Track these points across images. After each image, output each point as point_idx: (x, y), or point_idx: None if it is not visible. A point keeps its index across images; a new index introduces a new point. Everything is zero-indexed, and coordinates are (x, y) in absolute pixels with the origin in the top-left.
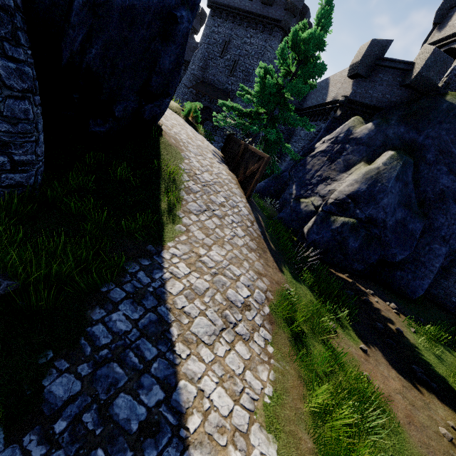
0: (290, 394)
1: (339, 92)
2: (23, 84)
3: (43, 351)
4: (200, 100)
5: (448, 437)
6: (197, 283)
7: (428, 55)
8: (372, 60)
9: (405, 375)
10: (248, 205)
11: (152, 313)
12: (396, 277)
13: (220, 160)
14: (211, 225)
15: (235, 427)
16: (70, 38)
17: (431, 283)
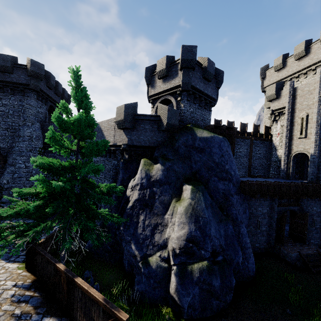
0: None
1: (116, 138)
2: None
3: None
4: None
5: None
6: None
7: (167, 112)
8: (131, 117)
9: None
10: None
11: None
12: (242, 271)
13: (35, 318)
14: None
15: None
16: None
17: None
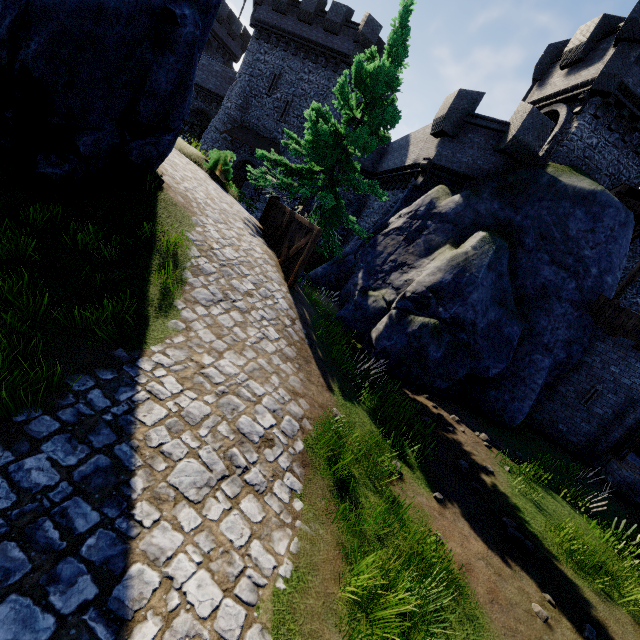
0: (320, 572)
1: (421, 154)
2: None
3: None
4: (238, 150)
5: (542, 616)
6: (190, 408)
7: (525, 116)
8: (460, 116)
9: (493, 532)
10: (289, 296)
11: (103, 456)
12: (490, 398)
13: (255, 232)
14: (227, 322)
15: (218, 635)
16: None
17: (534, 406)
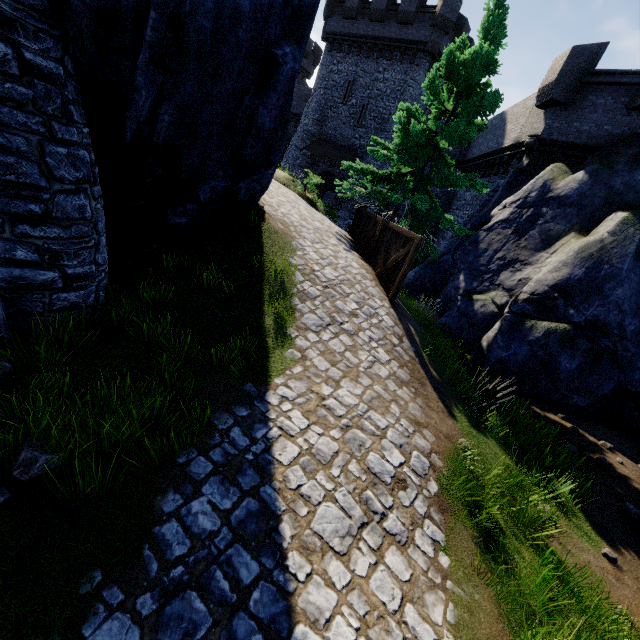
0: None
1: (524, 131)
2: (77, 173)
3: (87, 571)
4: (317, 163)
5: None
6: (319, 444)
7: None
8: (575, 78)
9: None
10: (392, 311)
11: (252, 499)
12: None
13: (348, 246)
14: (338, 347)
15: None
16: (135, 105)
17: None
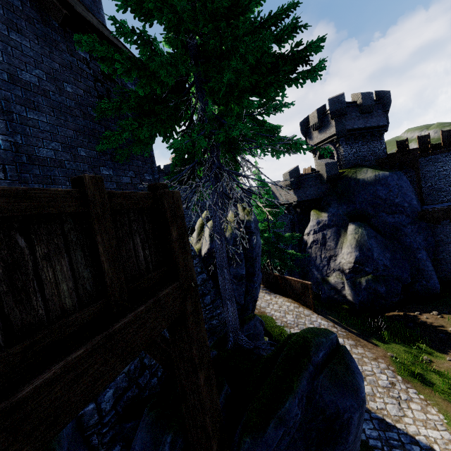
0: (449, 411)
1: (287, 198)
2: None
3: None
4: None
5: None
6: (366, 390)
7: (324, 167)
8: (296, 179)
9: None
10: (320, 316)
11: (374, 420)
12: (418, 288)
13: (272, 294)
14: None
15: (448, 439)
16: None
17: (436, 272)
